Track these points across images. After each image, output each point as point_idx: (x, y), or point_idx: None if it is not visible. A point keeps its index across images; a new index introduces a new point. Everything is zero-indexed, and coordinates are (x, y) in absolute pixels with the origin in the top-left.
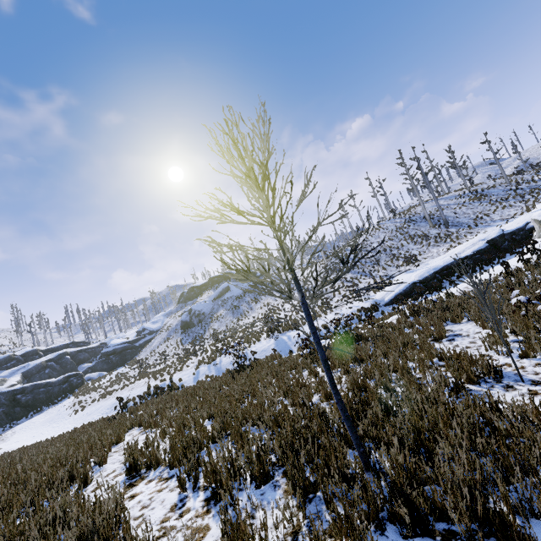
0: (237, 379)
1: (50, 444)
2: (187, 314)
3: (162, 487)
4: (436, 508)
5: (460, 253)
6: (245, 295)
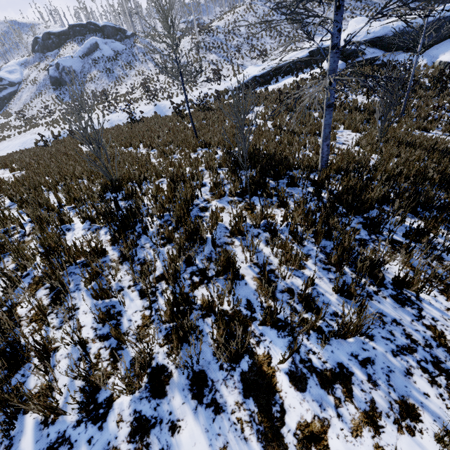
0: (136, 125)
1: (9, 156)
2: (54, 68)
3: (125, 151)
4: (211, 144)
5: (292, 57)
6: (117, 58)
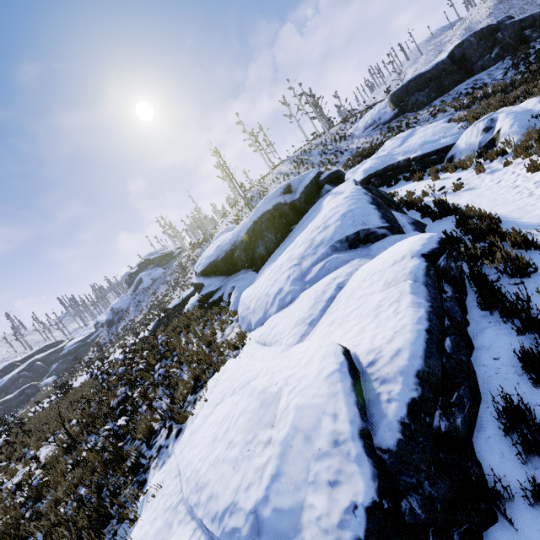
0: None
1: None
2: (110, 312)
3: None
4: None
5: None
6: (152, 286)
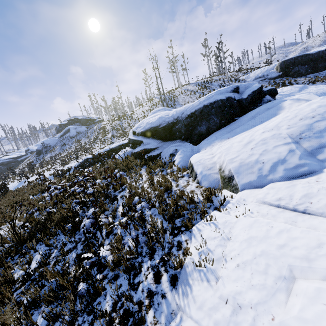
0: None
1: None
2: (41, 145)
3: None
4: None
5: None
6: (75, 136)
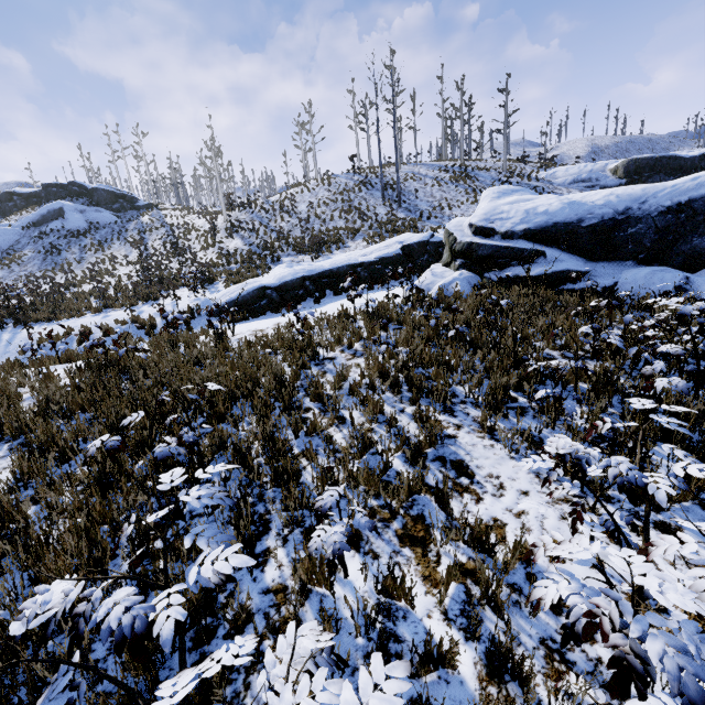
0: None
1: None
2: None
3: None
4: None
5: (366, 254)
6: (88, 233)
